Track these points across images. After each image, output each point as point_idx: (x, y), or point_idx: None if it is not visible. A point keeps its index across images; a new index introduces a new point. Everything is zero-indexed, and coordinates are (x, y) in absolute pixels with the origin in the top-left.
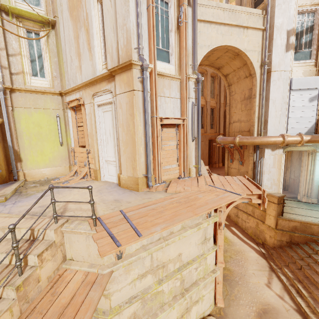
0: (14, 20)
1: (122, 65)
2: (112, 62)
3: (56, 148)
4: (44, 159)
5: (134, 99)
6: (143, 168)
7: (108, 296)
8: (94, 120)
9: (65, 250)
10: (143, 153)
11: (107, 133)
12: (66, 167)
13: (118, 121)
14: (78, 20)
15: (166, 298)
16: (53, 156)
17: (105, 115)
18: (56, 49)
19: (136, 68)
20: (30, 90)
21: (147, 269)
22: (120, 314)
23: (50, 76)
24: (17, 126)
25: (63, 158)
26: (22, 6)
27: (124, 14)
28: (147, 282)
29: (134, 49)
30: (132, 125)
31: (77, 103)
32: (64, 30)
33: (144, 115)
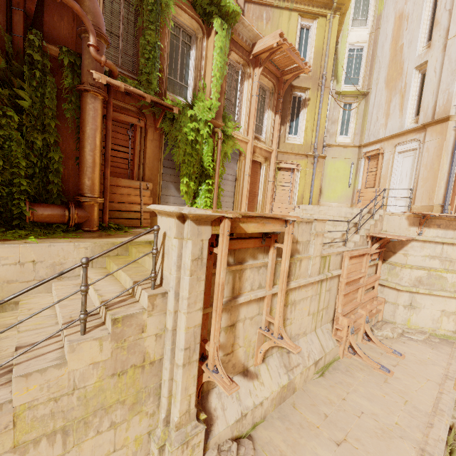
0: (340, 99)
1: (439, 119)
2: (425, 117)
3: (344, 189)
4: (334, 196)
5: (444, 144)
6: (440, 199)
7: (407, 255)
8: (391, 164)
9: (382, 225)
10: (443, 186)
11: (403, 174)
12: (347, 205)
13: (421, 162)
14: (394, 89)
15: (448, 287)
16: (341, 195)
17: (404, 160)
18: (362, 113)
19: (452, 120)
20: (339, 145)
21: (436, 255)
22: (411, 270)
23: (352, 134)
24: (324, 171)
25: (347, 198)
26: (346, 88)
27: (448, 82)
28: (434, 264)
29: (453, 106)
30: (437, 164)
31: (375, 152)
32: (375, 98)
33: (451, 156)
